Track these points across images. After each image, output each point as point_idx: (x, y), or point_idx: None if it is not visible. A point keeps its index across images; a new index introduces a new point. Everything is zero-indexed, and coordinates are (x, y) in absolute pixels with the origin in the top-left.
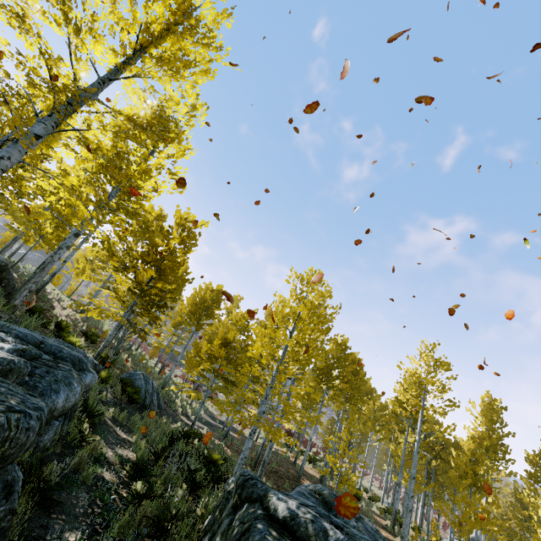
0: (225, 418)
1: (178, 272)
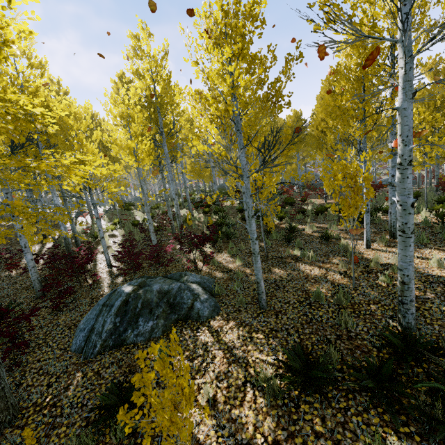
0: None
1: None
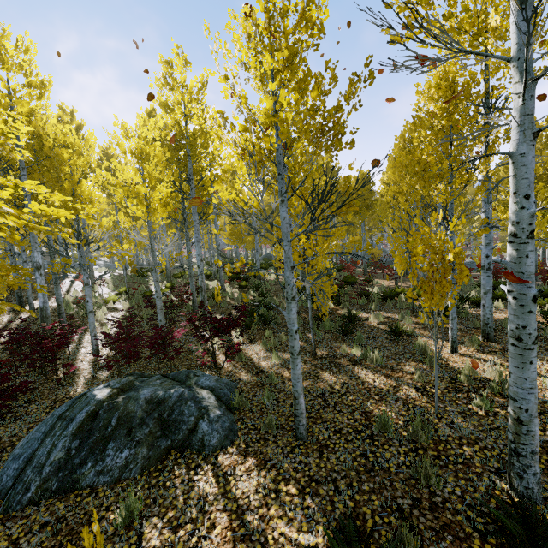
0: None
1: None
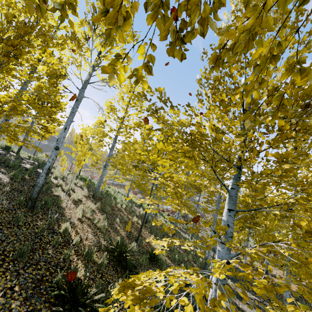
0: None
1: None
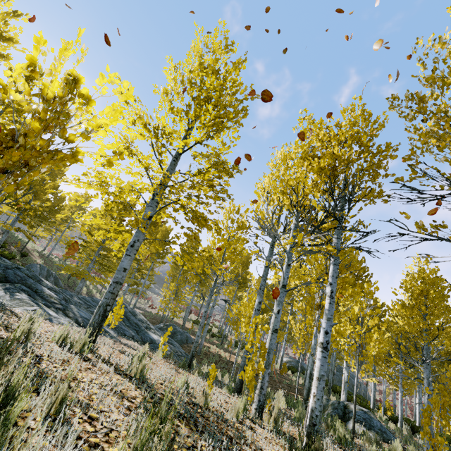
0: (145, 306)
1: (46, 193)
